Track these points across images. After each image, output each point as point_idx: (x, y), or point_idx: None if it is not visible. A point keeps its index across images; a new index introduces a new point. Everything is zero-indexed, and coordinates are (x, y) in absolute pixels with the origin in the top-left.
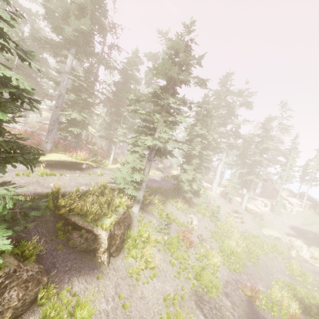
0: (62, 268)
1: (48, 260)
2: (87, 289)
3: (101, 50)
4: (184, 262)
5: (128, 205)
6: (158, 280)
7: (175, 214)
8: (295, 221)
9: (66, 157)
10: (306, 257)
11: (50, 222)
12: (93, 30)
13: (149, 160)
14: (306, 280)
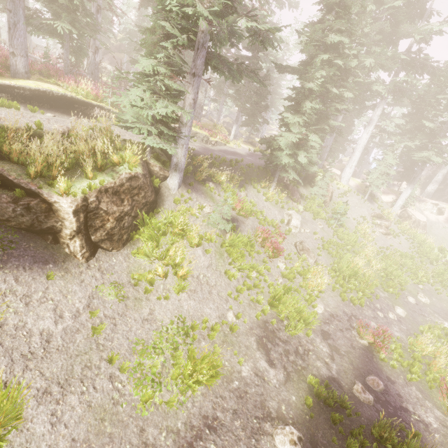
0: None
1: None
2: (15, 293)
3: None
4: (256, 278)
5: (156, 173)
6: (192, 297)
7: (261, 206)
8: None
9: (53, 86)
10: None
11: None
12: None
13: (192, 75)
14: None
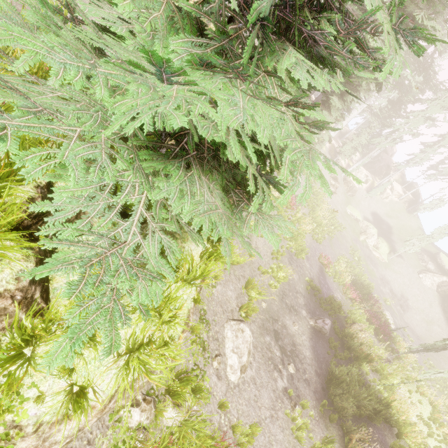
0: None
1: None
2: None
3: None
4: None
5: None
6: None
7: None
8: (382, 209)
9: None
10: (369, 244)
11: None
12: None
13: None
14: (360, 262)
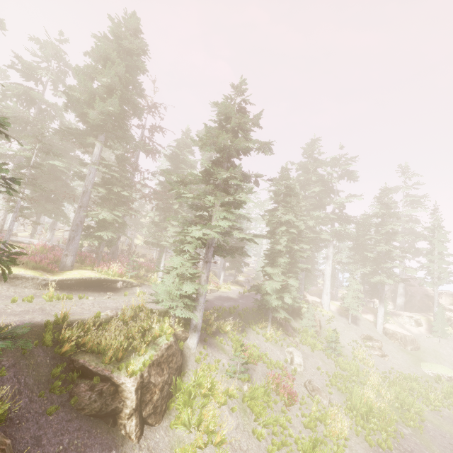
0: (52, 447)
1: (29, 432)
2: None
3: (141, 134)
4: (281, 433)
5: (179, 336)
6: None
7: (263, 347)
8: None
9: (92, 273)
10: None
11: (44, 366)
12: (126, 111)
13: (205, 262)
14: None
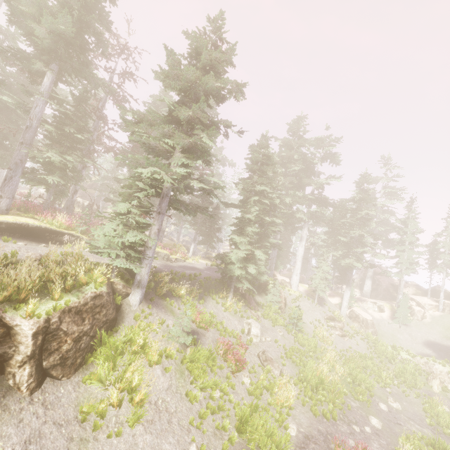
0: None
1: None
2: None
3: (109, 79)
4: (220, 398)
5: (119, 290)
6: (149, 429)
7: (221, 316)
8: (432, 332)
9: (30, 220)
10: None
11: None
12: (87, 42)
13: (158, 213)
14: None
